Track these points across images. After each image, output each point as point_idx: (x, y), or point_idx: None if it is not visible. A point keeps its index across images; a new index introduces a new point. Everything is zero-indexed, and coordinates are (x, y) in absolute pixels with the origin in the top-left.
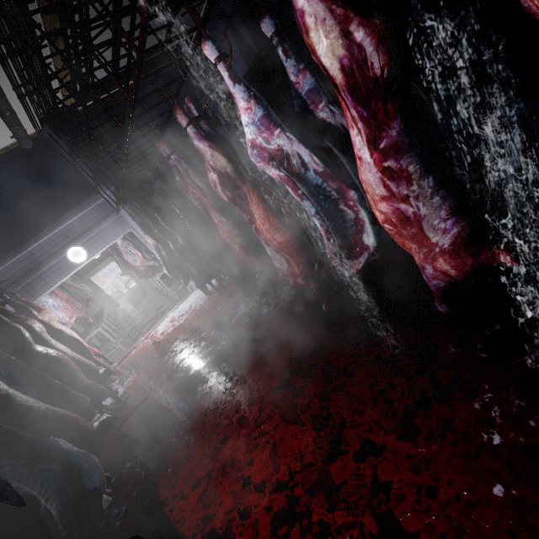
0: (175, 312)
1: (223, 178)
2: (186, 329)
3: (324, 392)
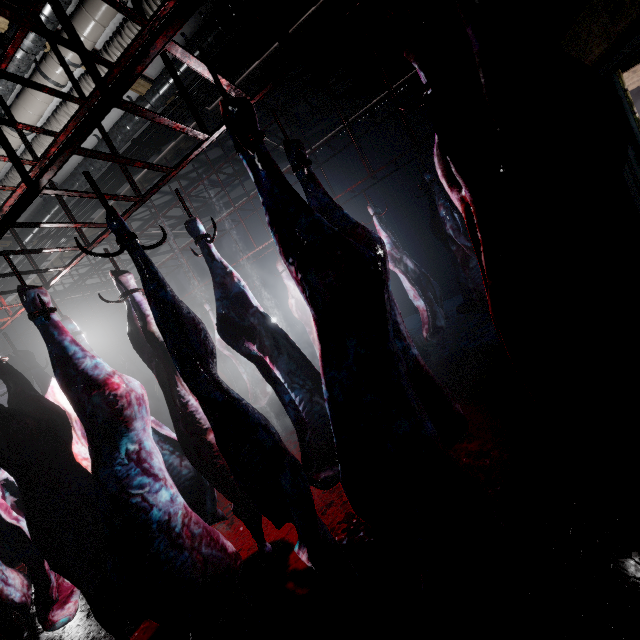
0: None
1: None
2: None
3: None
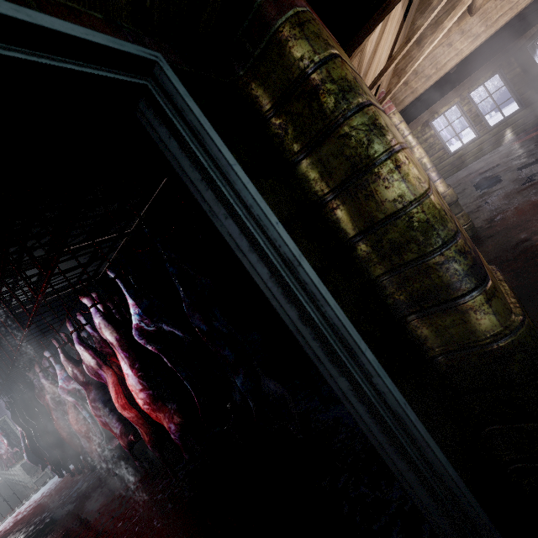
0: (25, 504)
1: (54, 397)
2: (25, 519)
3: (80, 532)
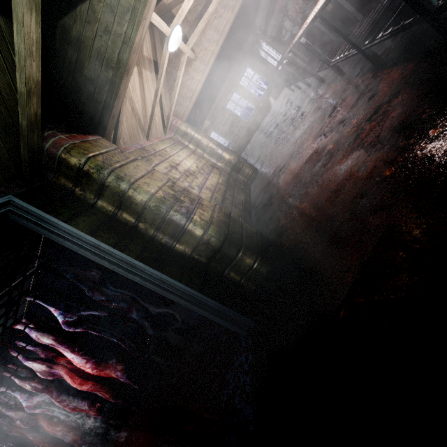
0: None
1: (24, 420)
2: None
3: None
